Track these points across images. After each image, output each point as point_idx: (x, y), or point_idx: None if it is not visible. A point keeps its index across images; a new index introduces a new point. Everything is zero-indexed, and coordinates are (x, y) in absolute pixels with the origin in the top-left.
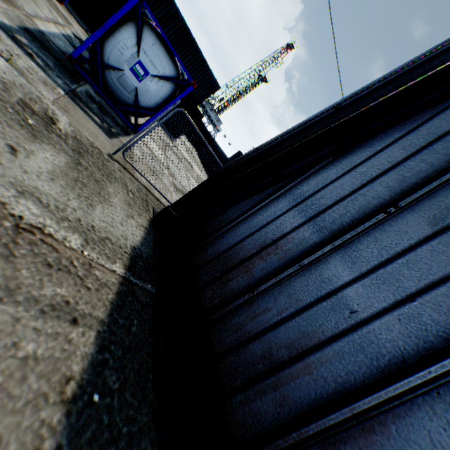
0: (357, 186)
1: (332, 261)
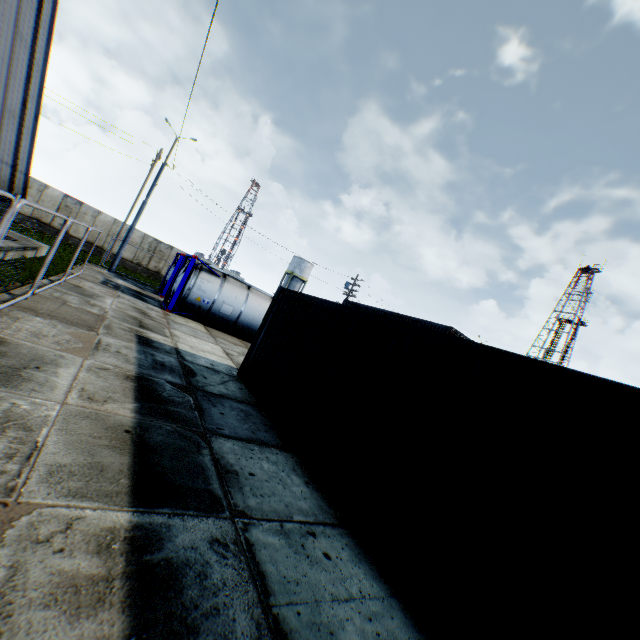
0: None
1: None
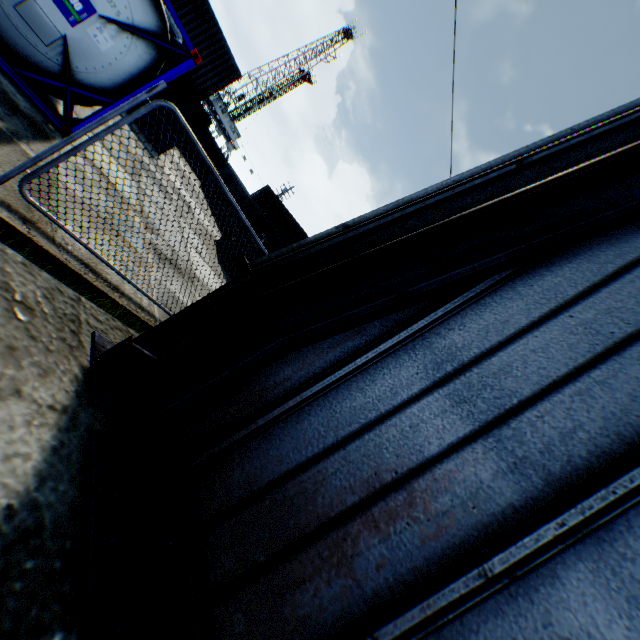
0: (585, 358)
1: (572, 581)
